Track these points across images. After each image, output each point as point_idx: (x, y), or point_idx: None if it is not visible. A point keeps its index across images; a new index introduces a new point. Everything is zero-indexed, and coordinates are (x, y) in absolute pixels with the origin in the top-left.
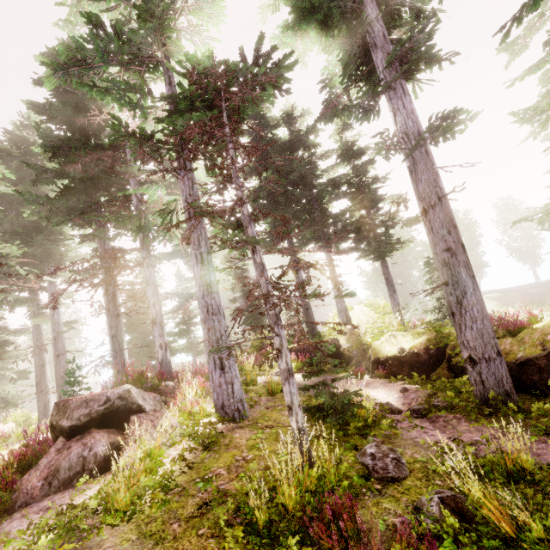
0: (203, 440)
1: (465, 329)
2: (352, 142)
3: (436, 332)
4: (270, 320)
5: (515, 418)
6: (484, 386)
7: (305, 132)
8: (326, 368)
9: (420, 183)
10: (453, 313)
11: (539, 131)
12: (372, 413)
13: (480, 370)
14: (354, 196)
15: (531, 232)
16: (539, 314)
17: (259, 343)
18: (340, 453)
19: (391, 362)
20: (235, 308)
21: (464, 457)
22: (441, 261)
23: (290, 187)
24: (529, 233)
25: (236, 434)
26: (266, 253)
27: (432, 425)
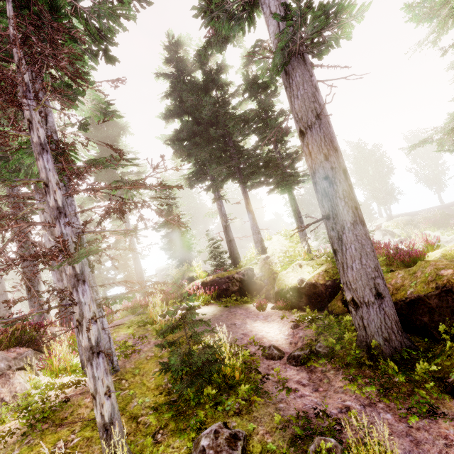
0: (34, 416)
1: (347, 269)
2: (256, 74)
3: (334, 263)
4: (68, 282)
5: (398, 373)
6: (367, 331)
7: (216, 70)
8: (231, 300)
9: (296, 100)
10: (334, 250)
11: (439, 34)
12: (240, 369)
13: (363, 315)
14: (261, 131)
15: (437, 161)
16: (436, 241)
17: (181, 275)
18: (158, 453)
19: (291, 293)
20: (167, 242)
21: (319, 452)
22: (320, 192)
23: (209, 128)
24: (436, 161)
25: (87, 399)
26: (69, 194)
27: (309, 378)
